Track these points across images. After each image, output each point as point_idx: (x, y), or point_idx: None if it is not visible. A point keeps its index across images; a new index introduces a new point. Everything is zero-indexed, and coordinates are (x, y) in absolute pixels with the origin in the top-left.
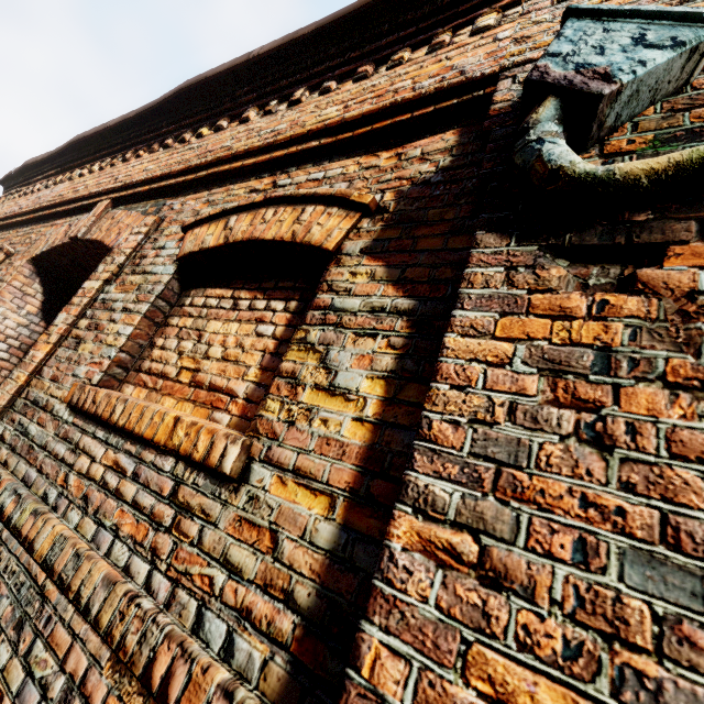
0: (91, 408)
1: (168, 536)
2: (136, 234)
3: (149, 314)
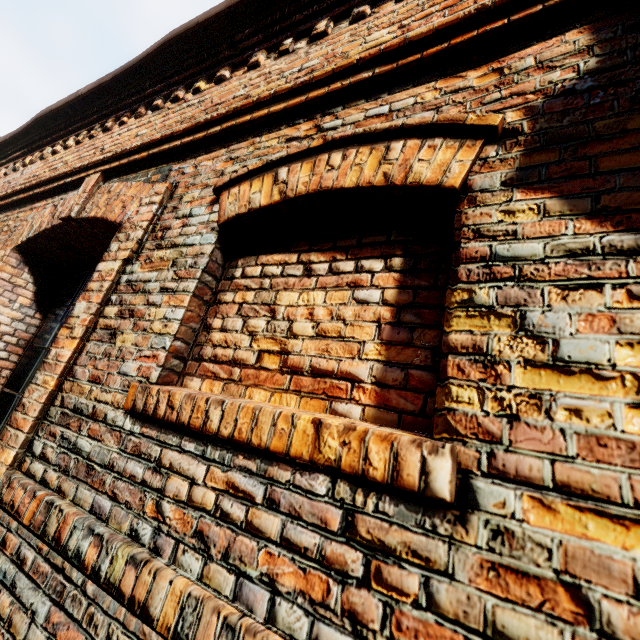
0: (170, 415)
1: (368, 593)
2: (149, 205)
3: (197, 291)
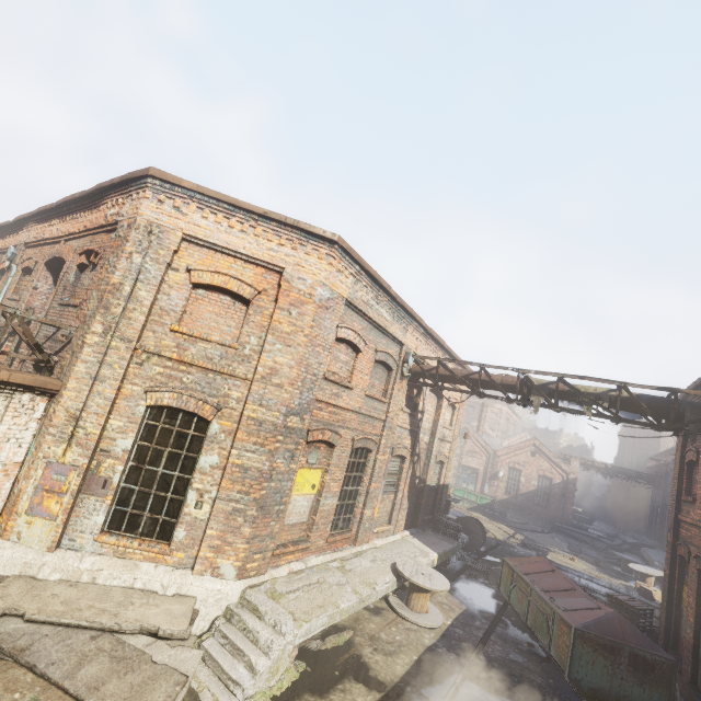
0: None
1: None
2: None
3: None
